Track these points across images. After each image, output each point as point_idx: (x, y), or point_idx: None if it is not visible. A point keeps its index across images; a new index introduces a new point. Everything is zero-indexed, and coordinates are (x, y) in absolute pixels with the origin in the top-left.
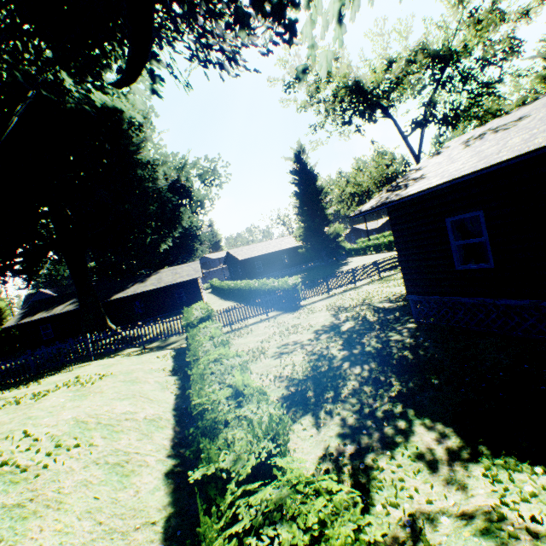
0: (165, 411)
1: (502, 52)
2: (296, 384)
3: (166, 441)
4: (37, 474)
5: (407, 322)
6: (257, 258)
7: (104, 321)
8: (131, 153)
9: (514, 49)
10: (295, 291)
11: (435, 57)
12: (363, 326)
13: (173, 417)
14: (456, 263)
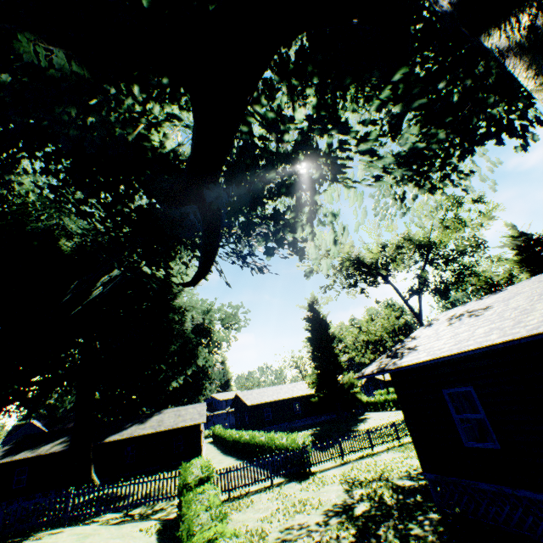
0: None
1: (470, 247)
2: None
3: None
4: None
5: (429, 509)
6: (266, 403)
7: (88, 469)
8: (169, 299)
9: (480, 245)
10: (305, 452)
11: (418, 245)
12: (379, 510)
13: None
14: (463, 438)
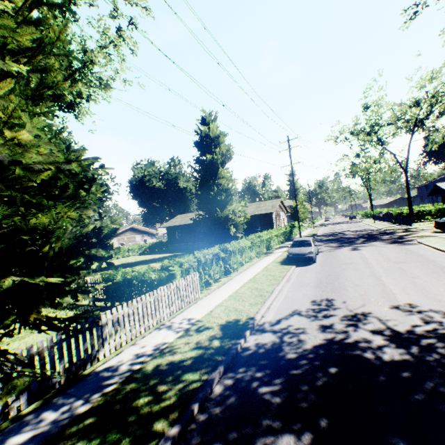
0: None
1: None
2: None
3: None
4: None
5: None
6: (177, 227)
7: None
8: None
9: None
10: None
11: None
12: None
13: None
14: None
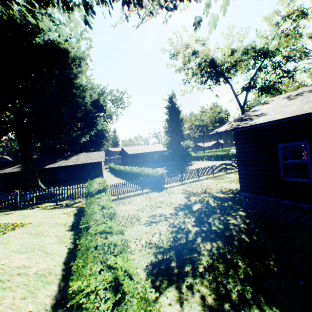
0: (56, 265)
1: (299, 54)
2: (162, 252)
3: (48, 299)
4: None
5: (238, 210)
6: (139, 154)
7: (36, 181)
8: (71, 78)
9: (306, 53)
10: (162, 178)
11: (260, 52)
12: (207, 208)
13: (61, 272)
14: (282, 175)
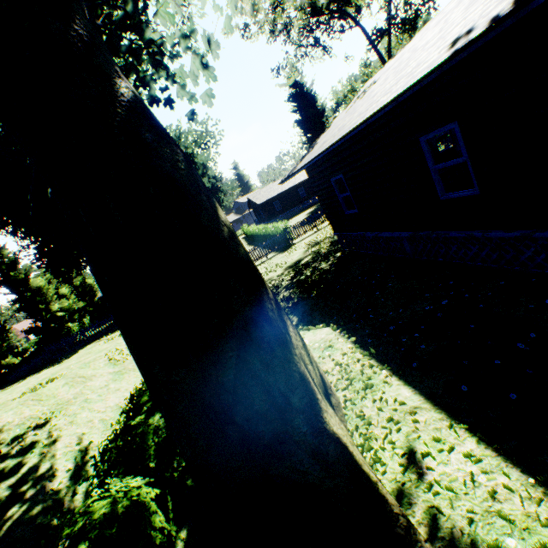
0: None
1: None
2: None
3: None
4: (124, 361)
5: (339, 251)
6: (274, 198)
7: None
8: None
9: None
10: (286, 233)
11: None
12: (313, 259)
13: None
14: (344, 210)
